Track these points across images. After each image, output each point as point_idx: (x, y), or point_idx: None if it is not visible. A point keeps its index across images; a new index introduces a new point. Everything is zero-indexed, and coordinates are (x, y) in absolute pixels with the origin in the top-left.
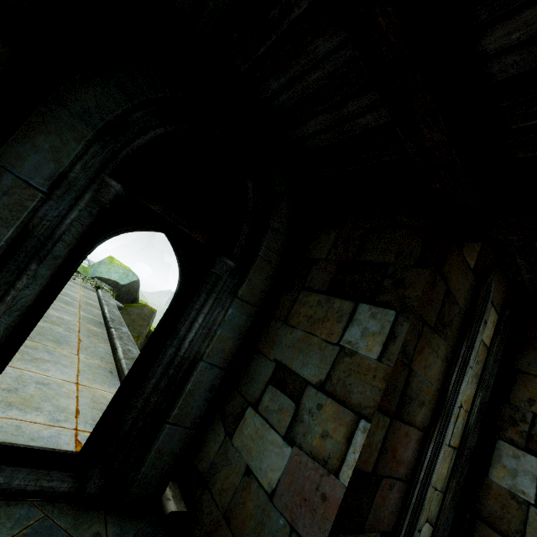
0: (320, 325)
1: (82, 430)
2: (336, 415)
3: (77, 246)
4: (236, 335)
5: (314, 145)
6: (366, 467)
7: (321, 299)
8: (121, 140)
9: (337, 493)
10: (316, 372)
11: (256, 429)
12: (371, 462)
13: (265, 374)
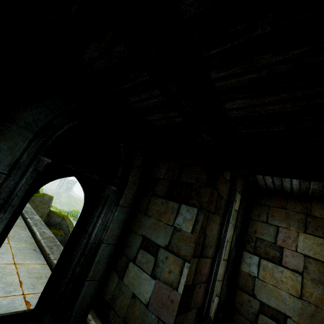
0: (163, 215)
1: (27, 293)
2: (175, 261)
3: (24, 195)
4: (120, 225)
5: (154, 124)
6: (189, 283)
7: (163, 201)
8: (48, 134)
9: (178, 298)
10: (163, 241)
11: (135, 273)
12: (191, 280)
13: (137, 243)
